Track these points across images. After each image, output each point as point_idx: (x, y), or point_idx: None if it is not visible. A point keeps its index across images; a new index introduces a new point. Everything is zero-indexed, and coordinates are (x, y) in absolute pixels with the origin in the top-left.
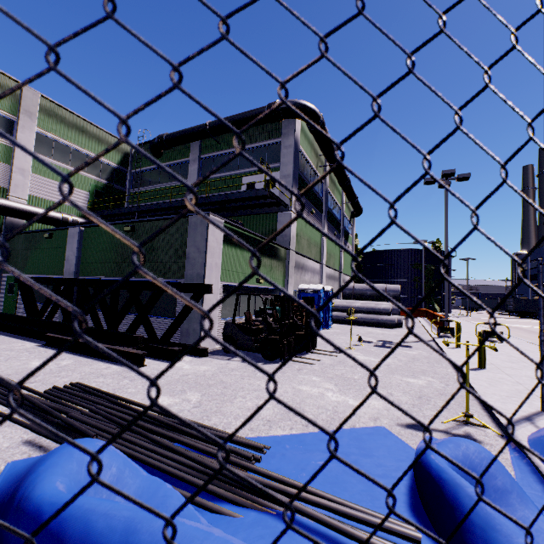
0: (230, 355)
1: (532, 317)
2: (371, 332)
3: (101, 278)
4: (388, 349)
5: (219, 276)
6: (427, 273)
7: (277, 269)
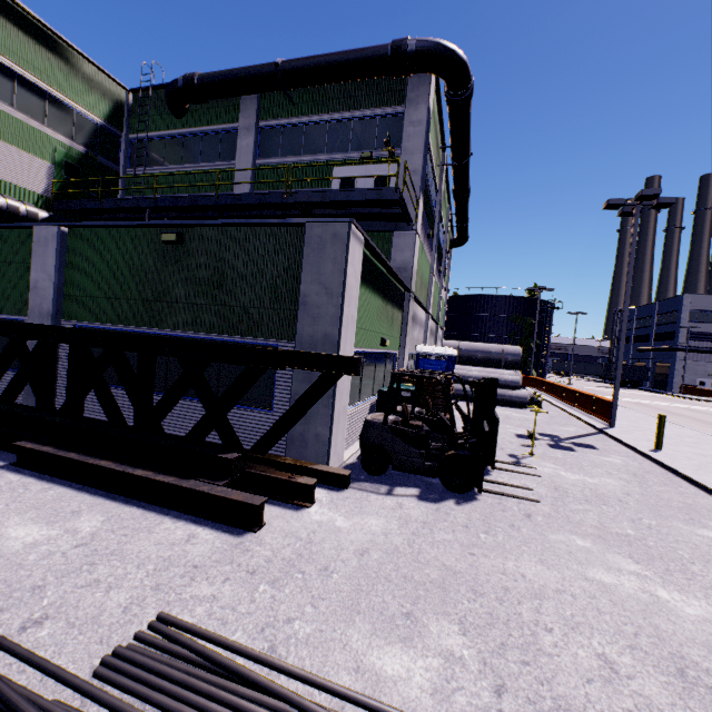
0: (382, 481)
1: (635, 387)
2: (509, 417)
3: (110, 327)
4: (578, 454)
5: (353, 339)
6: (525, 328)
7: (396, 322)
